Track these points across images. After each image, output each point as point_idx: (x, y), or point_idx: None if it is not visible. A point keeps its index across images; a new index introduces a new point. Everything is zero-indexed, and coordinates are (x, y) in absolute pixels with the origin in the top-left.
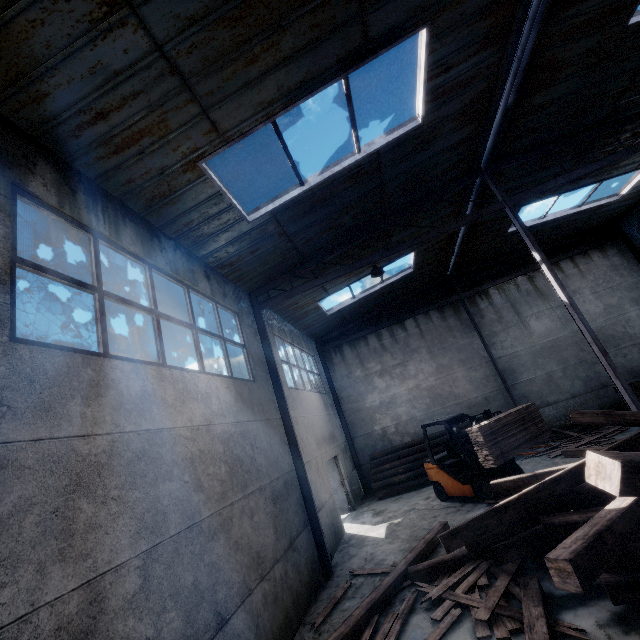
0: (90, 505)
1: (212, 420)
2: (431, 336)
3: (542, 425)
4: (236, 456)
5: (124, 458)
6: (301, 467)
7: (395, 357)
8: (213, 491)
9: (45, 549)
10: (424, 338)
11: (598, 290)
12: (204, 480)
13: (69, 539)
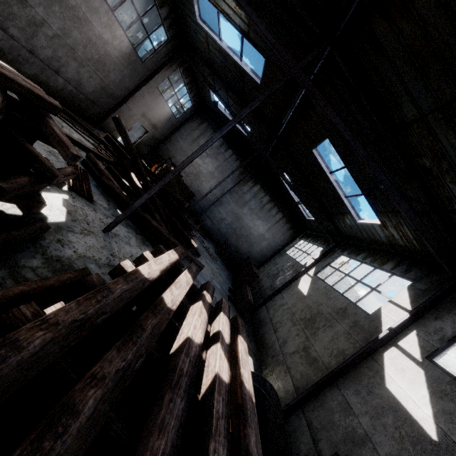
0: (58, 9)
1: (109, 44)
2: (226, 164)
3: (184, 195)
4: (105, 62)
5: (75, 13)
6: (124, 102)
7: (210, 150)
8: (87, 54)
9: (44, 2)
10: (224, 161)
11: (270, 230)
12: (88, 49)
13: (49, 8)
